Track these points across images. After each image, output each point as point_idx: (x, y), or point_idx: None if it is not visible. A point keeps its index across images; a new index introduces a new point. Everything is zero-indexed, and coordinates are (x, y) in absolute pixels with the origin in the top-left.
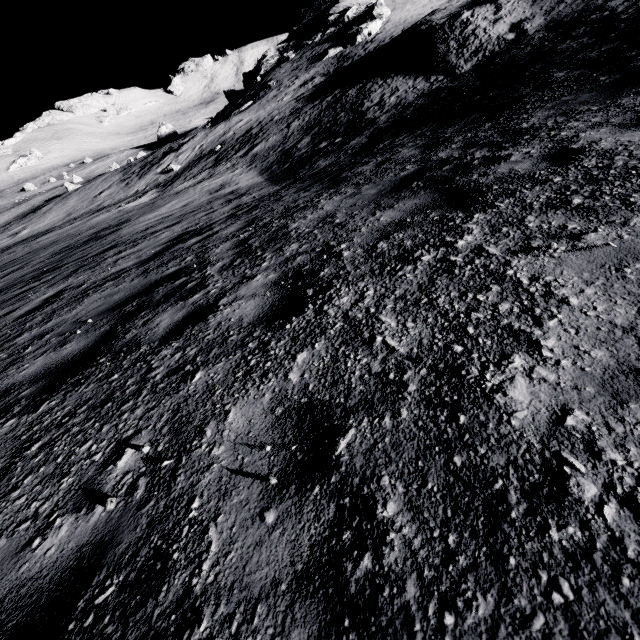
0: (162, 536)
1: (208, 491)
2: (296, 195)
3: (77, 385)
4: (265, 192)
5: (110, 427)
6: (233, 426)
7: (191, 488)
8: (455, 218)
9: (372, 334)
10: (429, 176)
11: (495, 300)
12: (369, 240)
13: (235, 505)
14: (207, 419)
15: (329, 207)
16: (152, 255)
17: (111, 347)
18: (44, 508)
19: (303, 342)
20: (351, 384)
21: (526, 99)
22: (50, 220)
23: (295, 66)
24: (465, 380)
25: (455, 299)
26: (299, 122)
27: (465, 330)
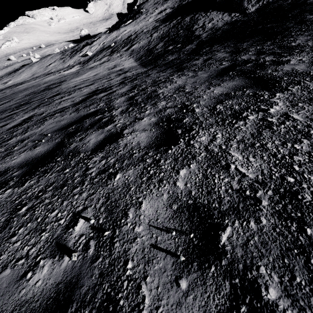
0: (110, 285)
1: (136, 257)
2: (158, 74)
3: (45, 173)
4: (139, 71)
5: (68, 203)
6: (146, 213)
7: (125, 253)
8: (263, 95)
9: (227, 163)
10: (239, 69)
11: (308, 149)
12: (210, 103)
13: (157, 271)
14: (128, 206)
15: (180, 82)
16: (80, 101)
17: (63, 152)
18: (32, 252)
19: (182, 163)
20: (220, 195)
21: (291, 29)
22: (23, 77)
23: (156, 1)
24: (303, 202)
25: (279, 146)
26: (157, 34)
27: (292, 167)
